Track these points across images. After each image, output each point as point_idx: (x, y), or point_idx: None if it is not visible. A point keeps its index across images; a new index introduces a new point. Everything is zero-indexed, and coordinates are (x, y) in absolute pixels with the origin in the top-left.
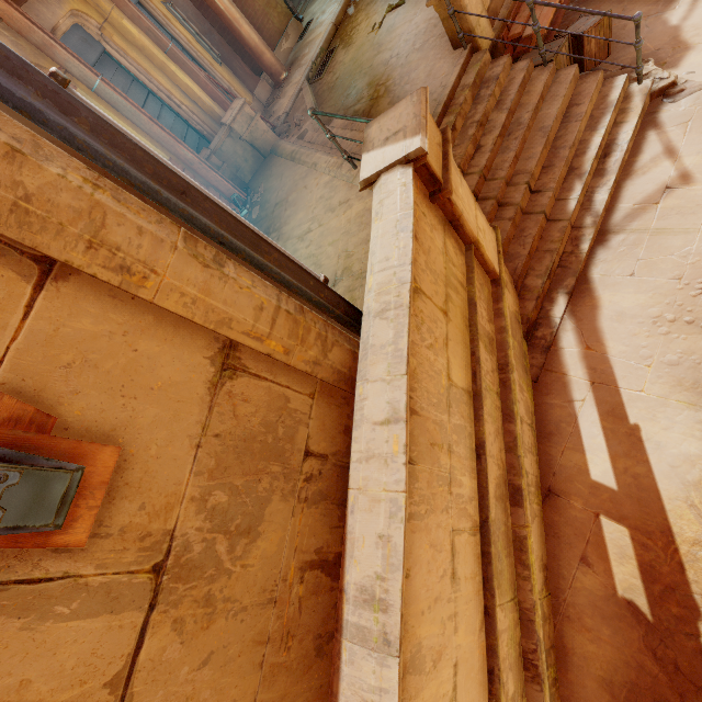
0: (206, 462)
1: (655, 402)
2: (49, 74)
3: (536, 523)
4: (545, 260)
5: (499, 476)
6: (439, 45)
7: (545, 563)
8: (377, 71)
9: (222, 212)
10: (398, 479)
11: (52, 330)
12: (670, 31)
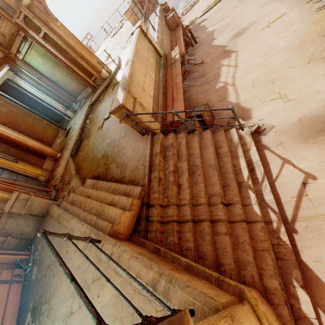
0: None
1: None
2: None
3: None
4: (267, 259)
5: None
6: (133, 134)
7: None
8: (105, 149)
9: None
10: None
11: None
12: (235, 105)
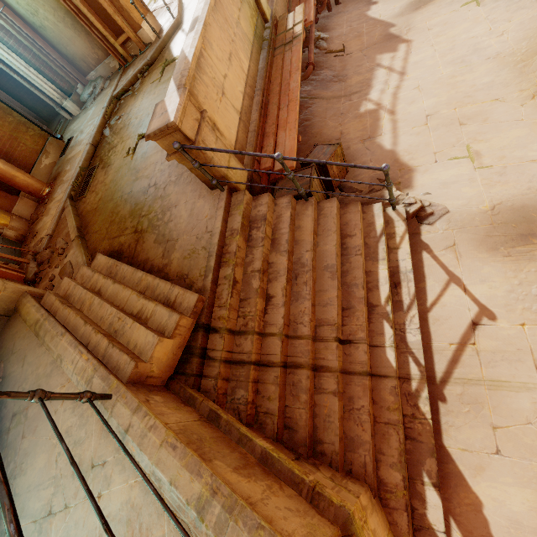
0: None
1: None
2: None
3: None
4: (392, 439)
5: None
6: (194, 181)
7: None
8: (138, 199)
9: None
10: None
11: None
12: (389, 154)
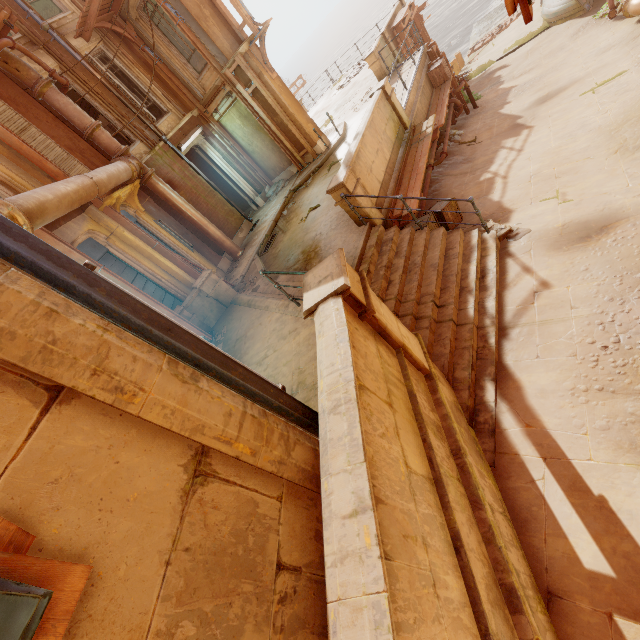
0: (175, 583)
1: (607, 468)
2: (84, 264)
3: None
4: (465, 355)
5: (487, 575)
6: (348, 225)
7: None
8: (308, 244)
9: (198, 341)
10: (376, 577)
11: (48, 448)
12: (496, 204)
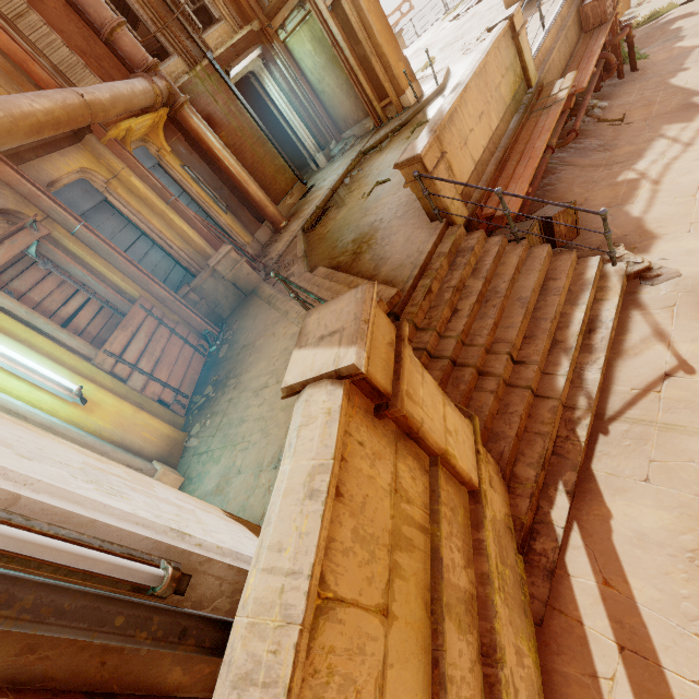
0: None
1: None
2: None
3: None
4: (537, 445)
5: None
6: (417, 216)
7: None
8: (362, 230)
9: None
10: None
11: None
12: (634, 221)
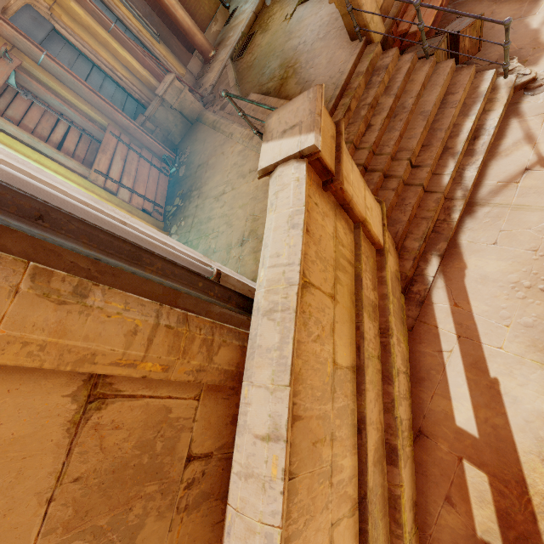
0: (61, 514)
1: (512, 359)
2: None
3: (408, 465)
4: (422, 226)
5: (378, 439)
6: (339, 36)
7: (415, 499)
8: (287, 55)
9: (92, 230)
10: (275, 511)
11: None
12: (531, 33)
